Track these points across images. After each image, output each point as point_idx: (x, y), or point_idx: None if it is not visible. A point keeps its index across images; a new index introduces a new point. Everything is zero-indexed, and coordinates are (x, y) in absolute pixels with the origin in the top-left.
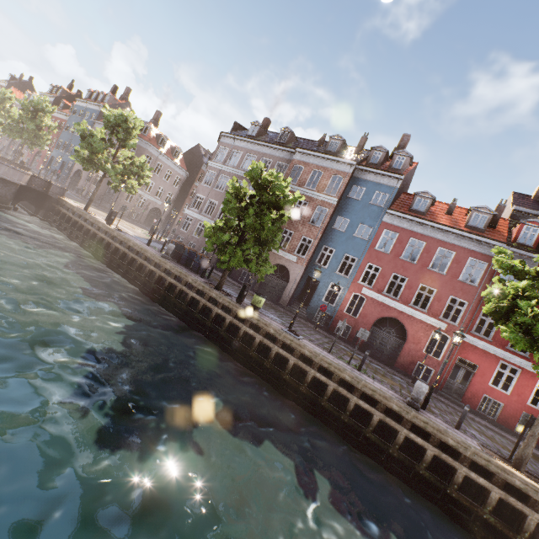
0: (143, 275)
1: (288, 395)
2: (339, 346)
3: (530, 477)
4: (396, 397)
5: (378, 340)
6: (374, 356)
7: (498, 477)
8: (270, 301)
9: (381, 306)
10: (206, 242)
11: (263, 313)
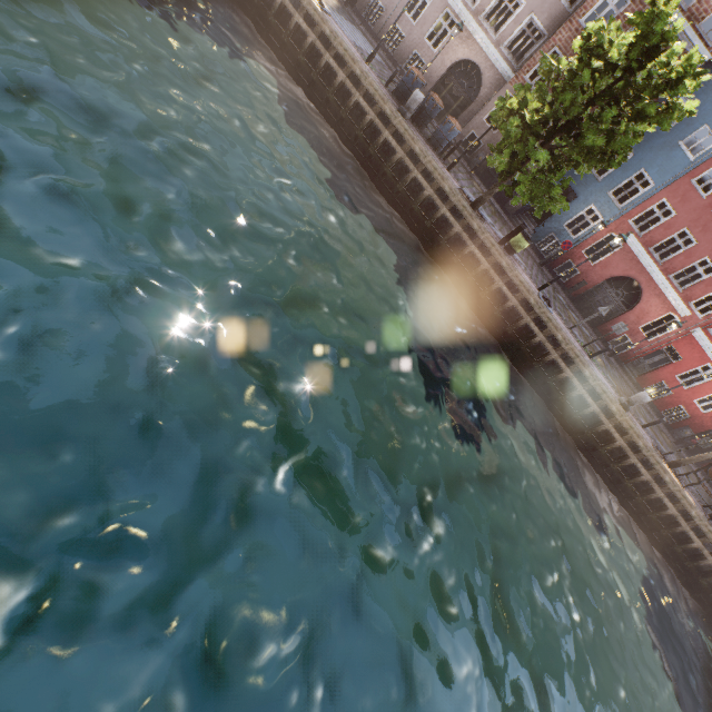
0: (373, 146)
1: (516, 362)
2: (560, 300)
3: (672, 472)
4: (613, 394)
5: (598, 298)
6: (581, 311)
7: (655, 472)
8: (493, 198)
9: (632, 264)
10: (502, 144)
11: (514, 258)
